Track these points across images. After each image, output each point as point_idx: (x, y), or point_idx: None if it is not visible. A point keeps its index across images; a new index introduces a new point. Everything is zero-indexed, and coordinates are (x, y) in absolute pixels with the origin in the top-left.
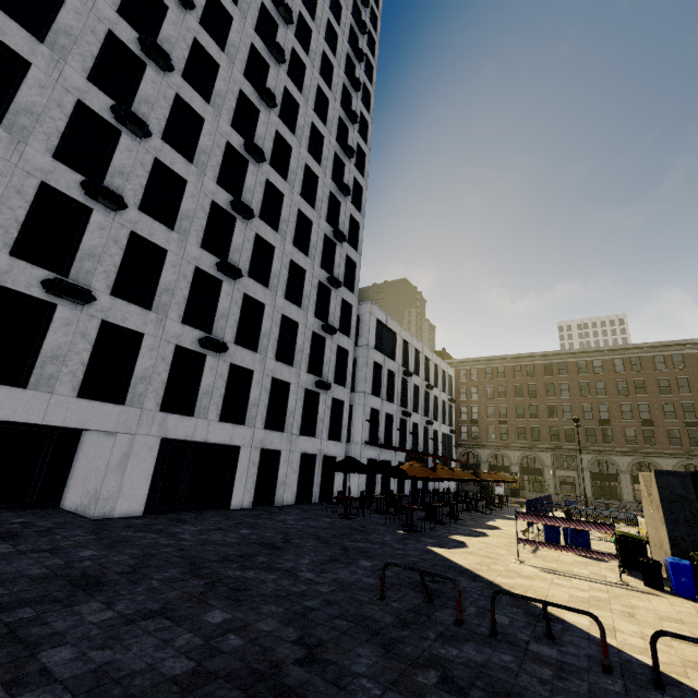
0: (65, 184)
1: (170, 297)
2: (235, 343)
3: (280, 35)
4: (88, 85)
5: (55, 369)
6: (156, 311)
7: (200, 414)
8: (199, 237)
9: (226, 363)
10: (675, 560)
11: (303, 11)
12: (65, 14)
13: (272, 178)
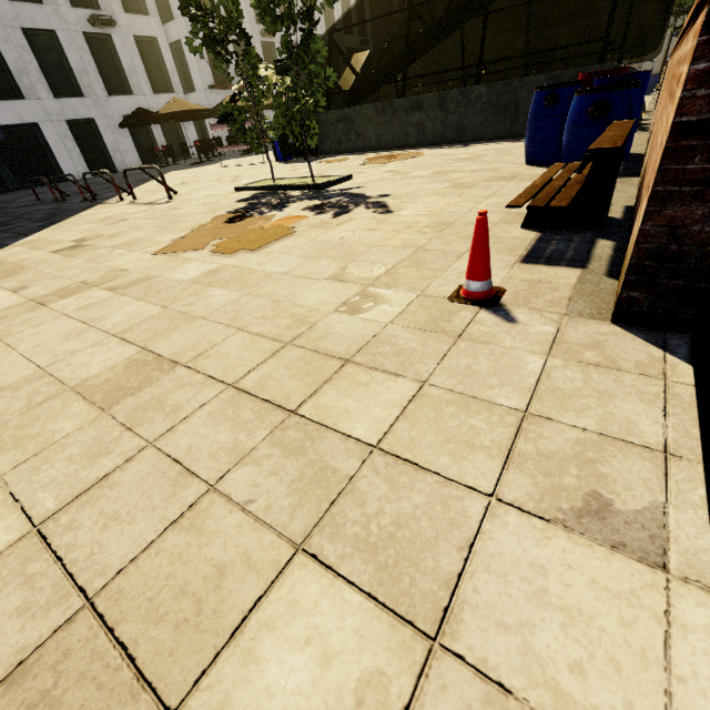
0: None
1: None
2: None
3: None
4: None
5: None
6: None
7: None
8: None
9: None
10: None
11: None
12: None
13: None
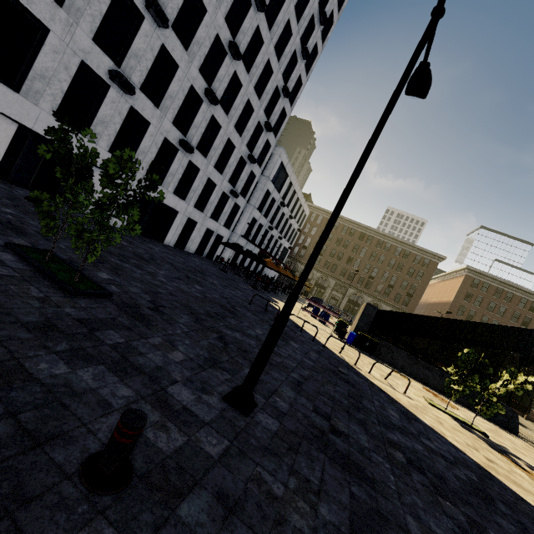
0: None
1: (171, 102)
2: (195, 146)
3: None
4: None
5: (101, 129)
6: (161, 110)
7: (164, 186)
8: (200, 61)
9: (187, 159)
10: (353, 332)
11: None
12: None
13: (261, 25)
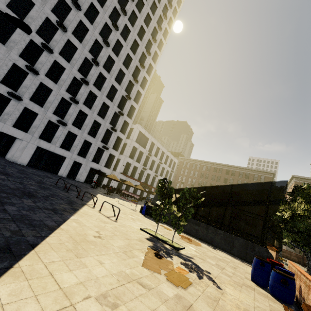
0: (21, 65)
1: (50, 105)
2: (73, 124)
3: (121, 19)
4: (35, 34)
5: (7, 117)
6: (44, 108)
7: (53, 143)
8: (66, 87)
9: (67, 130)
10: (146, 205)
11: (135, 9)
12: (32, 12)
13: (102, 72)
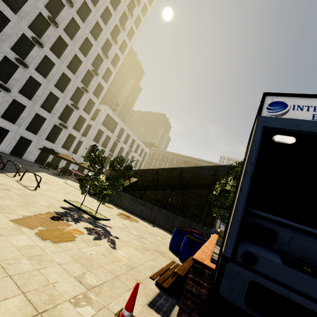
0: None
1: None
2: (20, 93)
3: None
4: None
5: None
6: None
7: None
8: (10, 45)
9: (11, 98)
10: None
11: None
12: None
13: (63, 36)
